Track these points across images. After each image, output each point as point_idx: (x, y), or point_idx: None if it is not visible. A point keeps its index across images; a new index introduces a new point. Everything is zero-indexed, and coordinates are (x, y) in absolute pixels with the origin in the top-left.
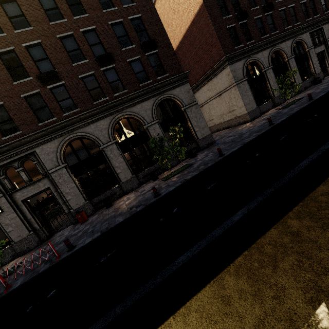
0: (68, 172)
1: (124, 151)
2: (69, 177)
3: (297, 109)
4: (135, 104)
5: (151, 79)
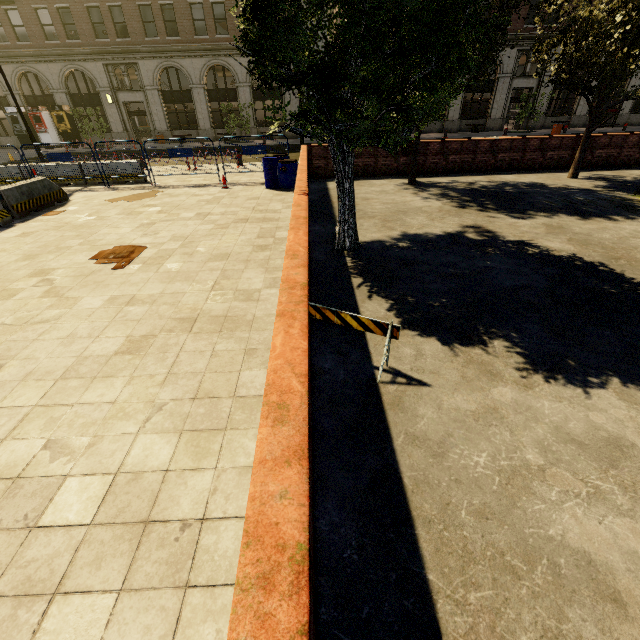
0: (159, 96)
1: (211, 100)
2: (159, 101)
3: None
4: (233, 55)
5: None
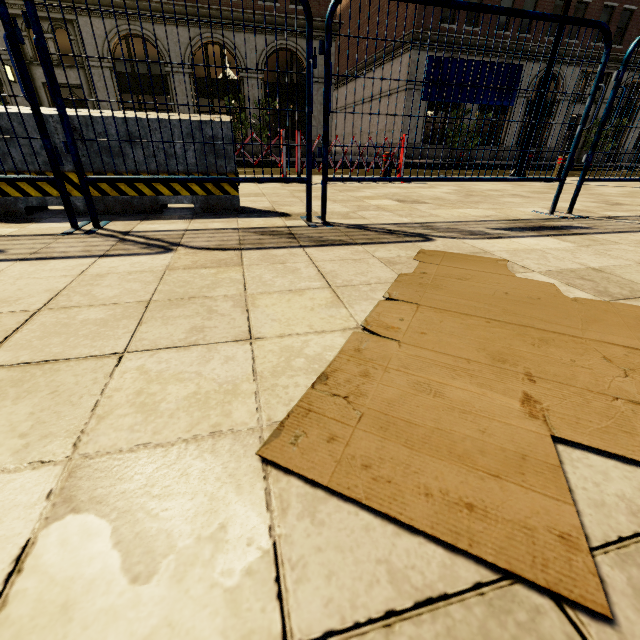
0: (112, 79)
1: (199, 94)
2: (112, 87)
3: (428, 162)
4: (240, 30)
5: (279, 3)
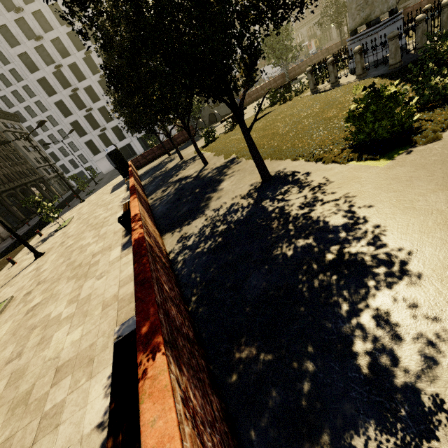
0: None
1: None
2: None
3: None
4: None
5: None
